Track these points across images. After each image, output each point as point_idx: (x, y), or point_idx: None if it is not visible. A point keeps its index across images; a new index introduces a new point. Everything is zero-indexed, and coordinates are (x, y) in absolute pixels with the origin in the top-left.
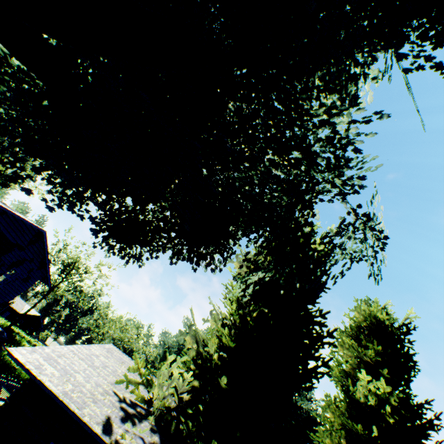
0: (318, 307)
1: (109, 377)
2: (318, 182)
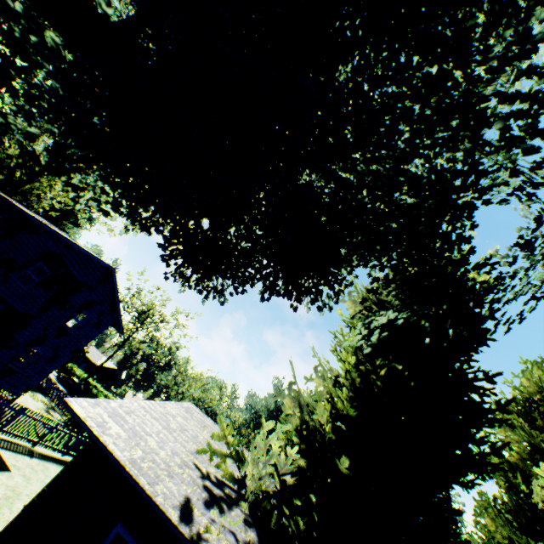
0: (478, 367)
1: (188, 444)
2: (486, 171)
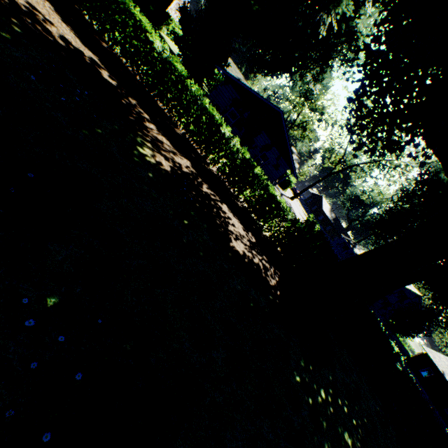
0: None
1: (444, 365)
2: None
